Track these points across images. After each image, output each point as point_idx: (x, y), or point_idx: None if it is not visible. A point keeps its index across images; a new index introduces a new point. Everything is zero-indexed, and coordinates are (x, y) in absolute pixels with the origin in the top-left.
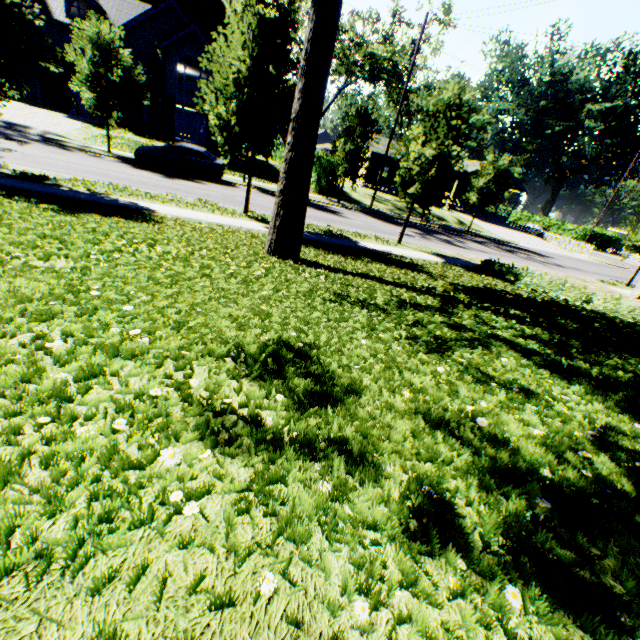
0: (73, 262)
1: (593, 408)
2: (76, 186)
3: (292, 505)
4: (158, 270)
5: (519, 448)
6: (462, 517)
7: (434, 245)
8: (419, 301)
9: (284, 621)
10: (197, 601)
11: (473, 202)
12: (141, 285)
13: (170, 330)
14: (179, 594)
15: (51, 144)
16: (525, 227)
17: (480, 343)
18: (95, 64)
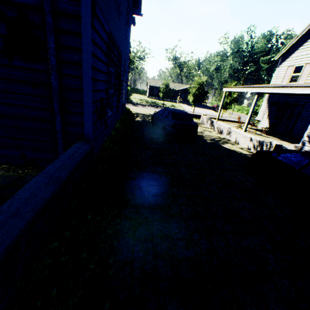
0: None
1: None
2: None
3: None
4: None
5: None
6: None
7: None
8: None
9: None
10: None
11: (162, 96)
12: None
13: None
14: None
15: None
16: (214, 108)
17: None
18: None
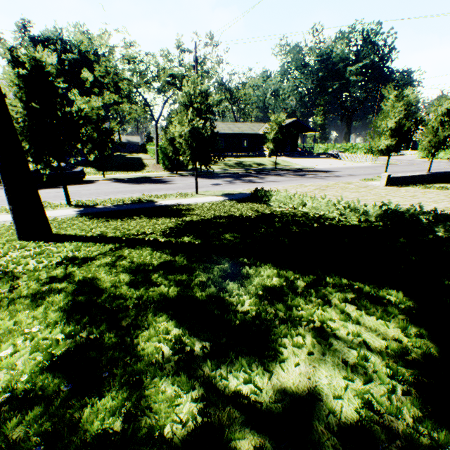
0: None
1: (28, 358)
2: None
3: None
4: None
5: None
6: None
7: (233, 187)
8: (84, 254)
9: None
10: None
11: (272, 149)
12: None
13: None
14: None
15: None
16: (327, 154)
17: (47, 294)
18: None
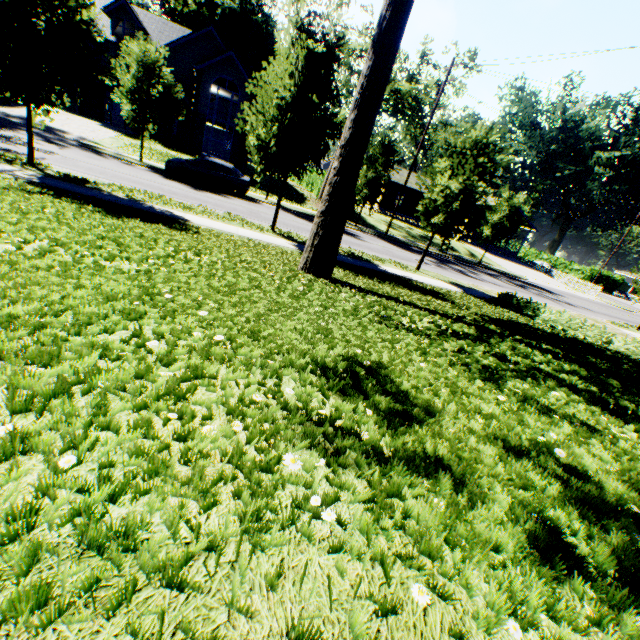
0: (134, 264)
1: None
2: (115, 191)
3: (418, 519)
4: (213, 279)
5: (602, 482)
6: (571, 546)
7: (450, 274)
8: (456, 329)
9: (444, 634)
10: (360, 606)
11: (486, 236)
12: (204, 292)
13: (248, 338)
14: (342, 597)
15: (87, 149)
16: (533, 263)
17: (527, 375)
18: (138, 79)
